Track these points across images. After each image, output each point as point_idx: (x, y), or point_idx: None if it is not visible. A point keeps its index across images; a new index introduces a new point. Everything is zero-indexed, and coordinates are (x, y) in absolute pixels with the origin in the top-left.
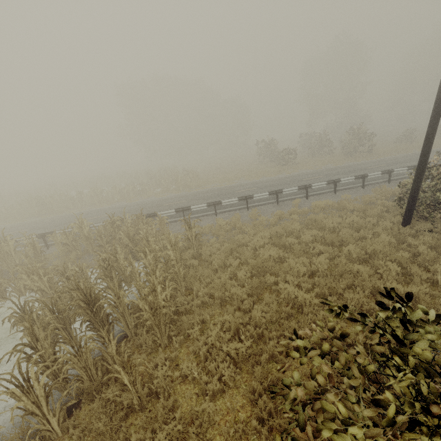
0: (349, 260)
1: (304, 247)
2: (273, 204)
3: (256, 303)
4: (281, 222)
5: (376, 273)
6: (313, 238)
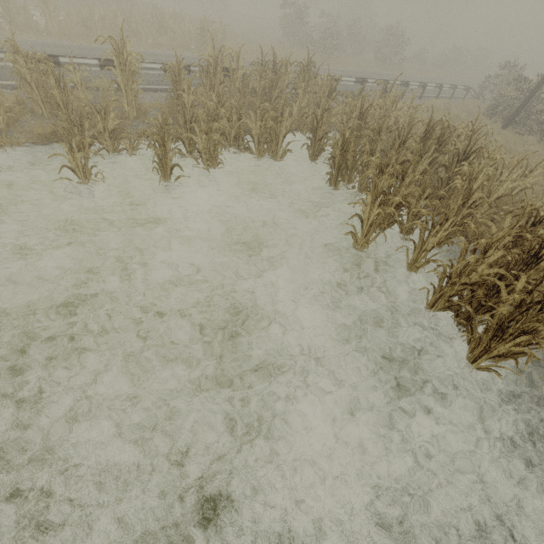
0: None
1: None
2: None
3: None
4: None
5: None
6: None
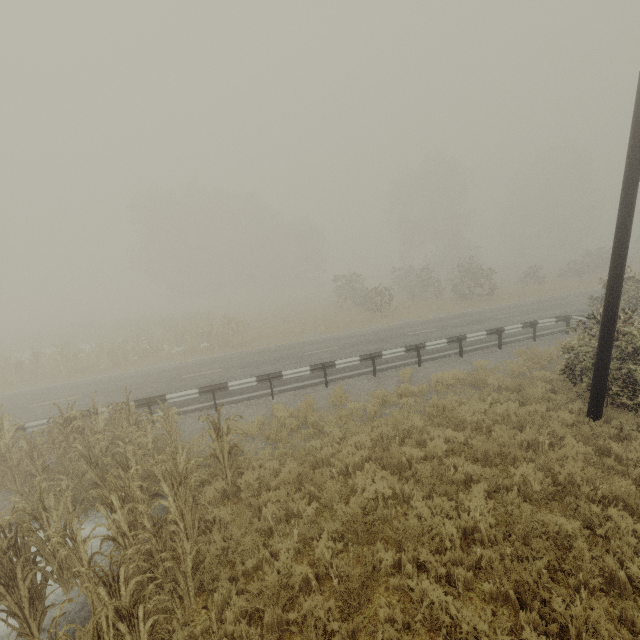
0: (525, 495)
1: (437, 466)
2: (367, 376)
3: (360, 631)
4: (386, 411)
5: (585, 526)
6: (449, 447)
